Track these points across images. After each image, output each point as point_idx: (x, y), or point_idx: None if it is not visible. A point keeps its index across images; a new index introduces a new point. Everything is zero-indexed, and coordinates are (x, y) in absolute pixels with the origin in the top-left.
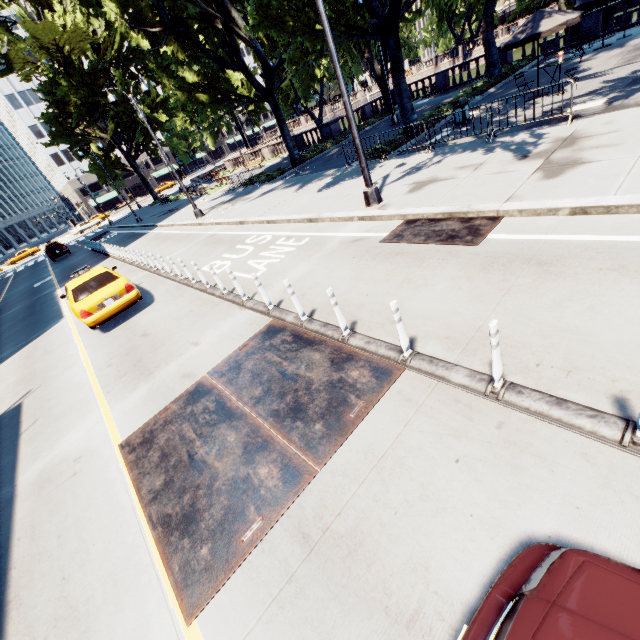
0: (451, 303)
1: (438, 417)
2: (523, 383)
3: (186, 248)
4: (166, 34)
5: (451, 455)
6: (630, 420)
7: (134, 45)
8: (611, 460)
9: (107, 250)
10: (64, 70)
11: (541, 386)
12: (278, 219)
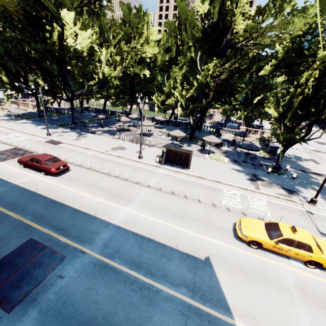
0: (46, 149)
1: None
2: None
3: None
4: (1, 70)
5: None
6: None
7: None
8: None
9: None
10: None
11: None
12: (24, 132)
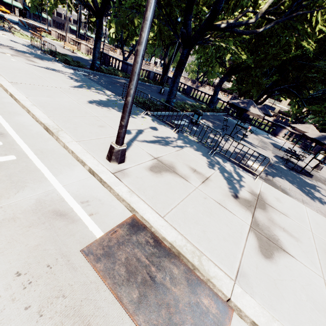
0: None
1: None
2: None
3: None
4: None
5: None
6: None
7: None
8: None
9: None
10: None
11: None
12: (20, 101)
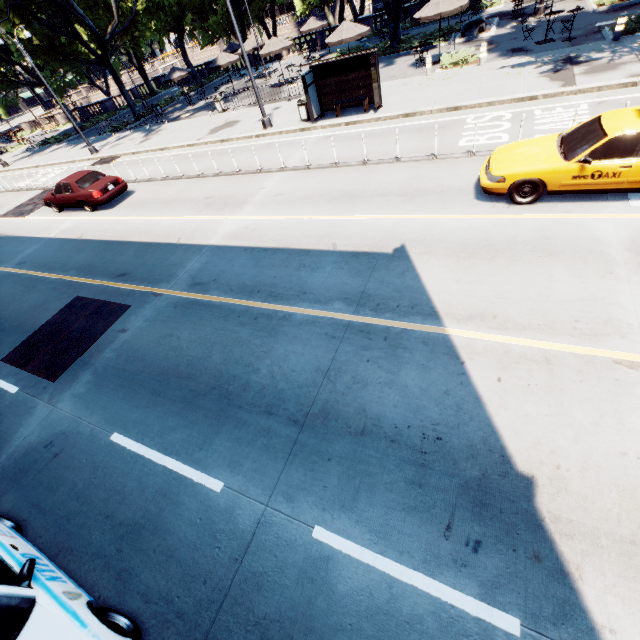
0: None
1: None
2: None
3: (2, 182)
4: None
5: None
6: None
7: None
8: None
9: None
10: None
11: None
12: (56, 163)
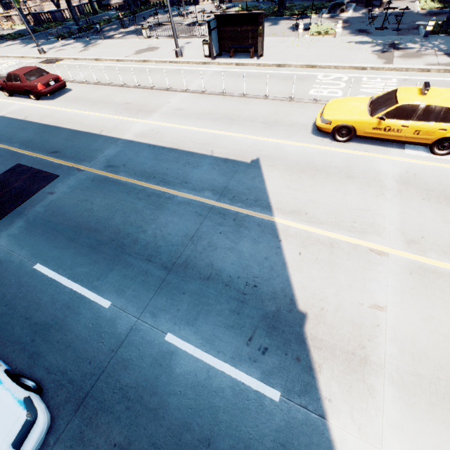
0: None
1: None
2: None
3: None
4: None
5: None
6: None
7: None
8: None
9: None
10: None
11: None
12: (10, 56)
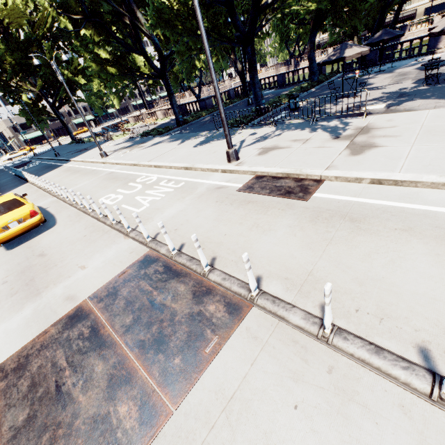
0: (289, 247)
1: (279, 357)
2: (347, 327)
3: (90, 181)
4: (85, 21)
5: (290, 400)
6: (435, 374)
7: (62, 26)
8: (424, 414)
9: (26, 177)
10: (3, 37)
11: (361, 331)
12: (163, 165)
